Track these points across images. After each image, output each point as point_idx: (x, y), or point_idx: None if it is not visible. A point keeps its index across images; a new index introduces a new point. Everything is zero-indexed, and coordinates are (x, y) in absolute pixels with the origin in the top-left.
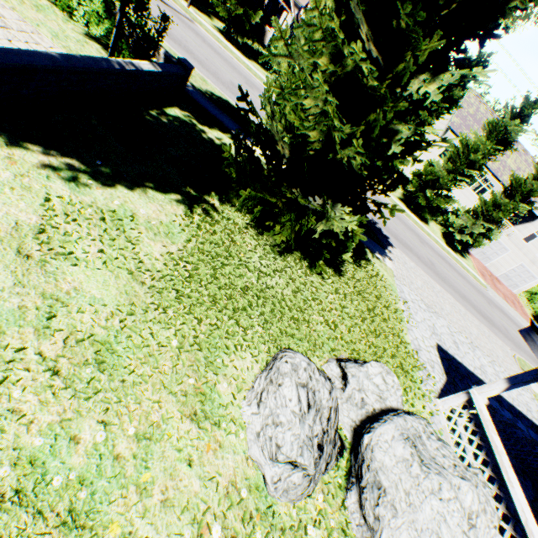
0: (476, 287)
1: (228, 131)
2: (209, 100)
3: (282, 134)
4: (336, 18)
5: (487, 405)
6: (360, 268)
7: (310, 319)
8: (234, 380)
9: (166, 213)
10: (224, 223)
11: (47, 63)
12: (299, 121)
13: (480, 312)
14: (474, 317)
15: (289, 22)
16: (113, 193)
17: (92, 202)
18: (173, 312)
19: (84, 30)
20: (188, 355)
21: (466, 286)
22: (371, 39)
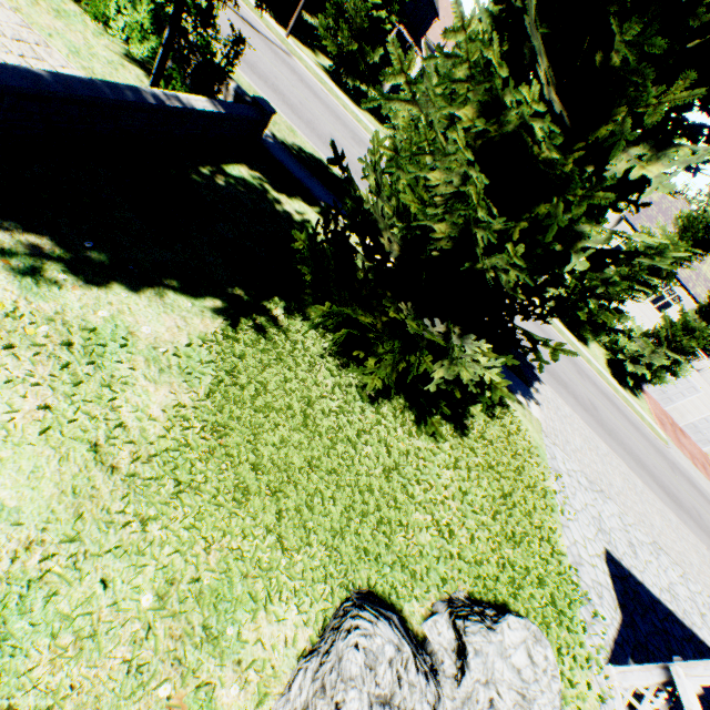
0: (654, 444)
1: (316, 203)
2: (295, 157)
3: (390, 219)
4: (493, 49)
5: (700, 695)
6: (493, 420)
7: (410, 522)
8: (256, 673)
9: (189, 331)
10: (286, 347)
11: (23, 84)
12: (419, 204)
13: (662, 485)
14: (655, 495)
15: (418, 67)
16: (102, 297)
17: (56, 311)
18: (160, 528)
19: (124, 49)
20: (172, 622)
21: (640, 442)
22: (552, 83)
